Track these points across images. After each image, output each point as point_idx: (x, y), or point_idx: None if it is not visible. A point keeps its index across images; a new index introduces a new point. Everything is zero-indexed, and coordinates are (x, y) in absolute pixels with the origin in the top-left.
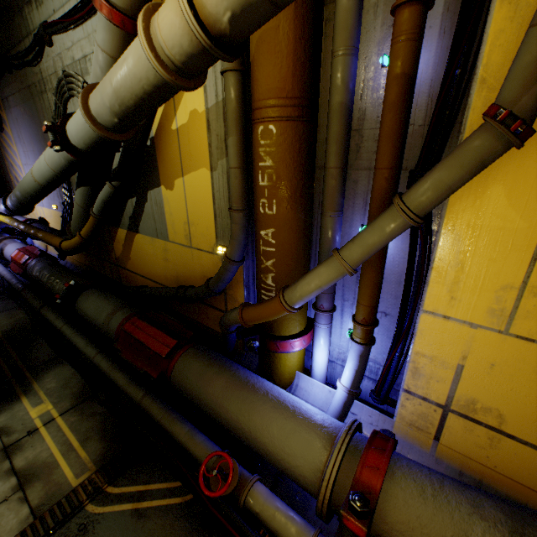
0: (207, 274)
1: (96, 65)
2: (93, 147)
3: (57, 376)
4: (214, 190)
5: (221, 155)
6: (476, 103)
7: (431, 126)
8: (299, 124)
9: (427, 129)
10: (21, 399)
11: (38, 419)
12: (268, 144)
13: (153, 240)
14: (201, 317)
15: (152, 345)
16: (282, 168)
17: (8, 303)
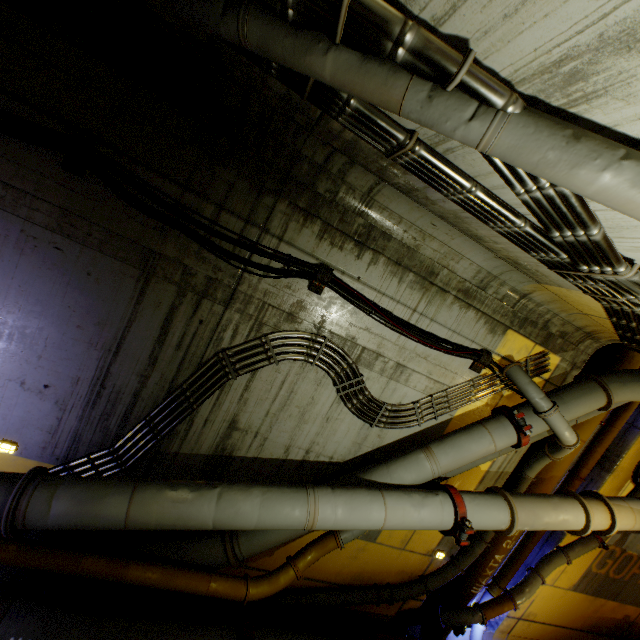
0: (407, 570)
1: (482, 454)
2: None
3: None
4: None
5: None
6: None
7: None
8: None
9: None
10: None
11: None
12: None
13: None
14: (369, 605)
15: None
16: None
17: None
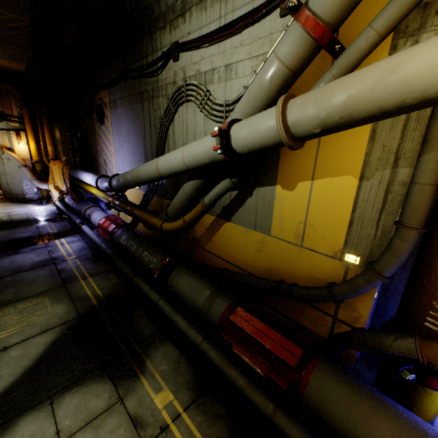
0: (317, 275)
1: (267, 76)
2: (254, 152)
3: (165, 356)
4: (358, 198)
5: (384, 166)
6: None
7: None
8: None
9: None
10: (141, 380)
11: (164, 412)
12: None
13: (247, 230)
14: (292, 312)
15: (273, 348)
16: None
17: (101, 265)
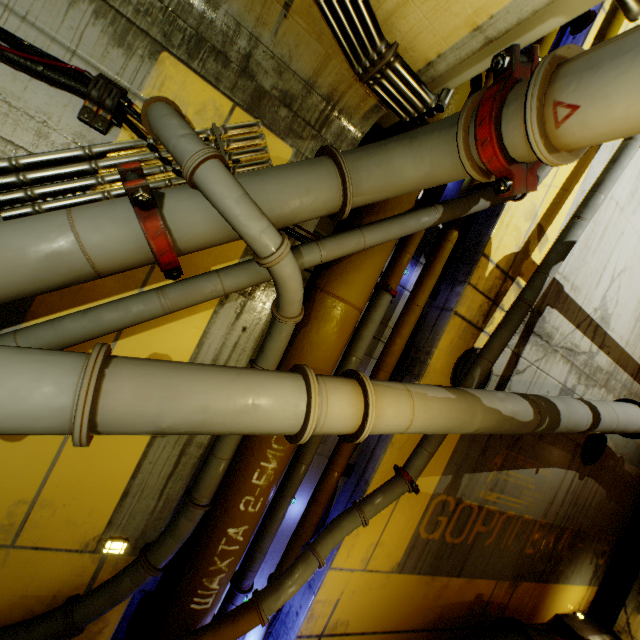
0: (38, 591)
1: (41, 256)
2: None
3: None
4: (145, 459)
5: None
6: (388, 452)
7: None
8: None
9: None
10: None
11: None
12: (281, 449)
13: None
14: None
15: None
16: (281, 469)
17: None
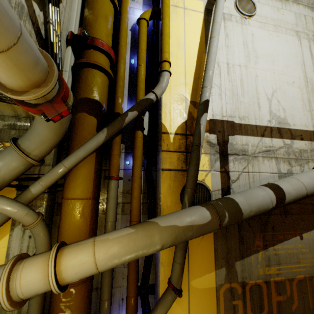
0: None
1: None
2: None
3: None
4: None
5: None
6: (161, 270)
7: (145, 268)
8: (88, 281)
9: (142, 267)
10: None
11: None
12: (69, 300)
13: None
14: None
15: None
16: (77, 312)
17: None
